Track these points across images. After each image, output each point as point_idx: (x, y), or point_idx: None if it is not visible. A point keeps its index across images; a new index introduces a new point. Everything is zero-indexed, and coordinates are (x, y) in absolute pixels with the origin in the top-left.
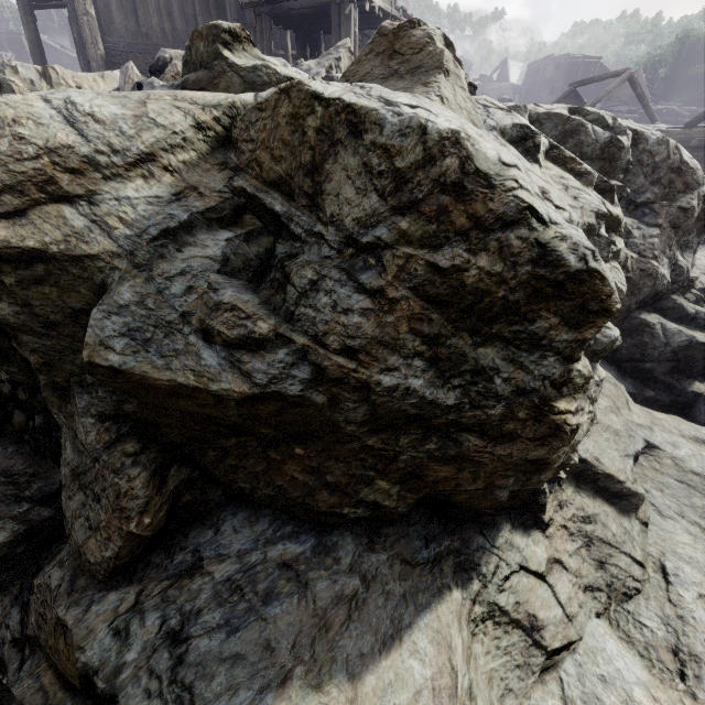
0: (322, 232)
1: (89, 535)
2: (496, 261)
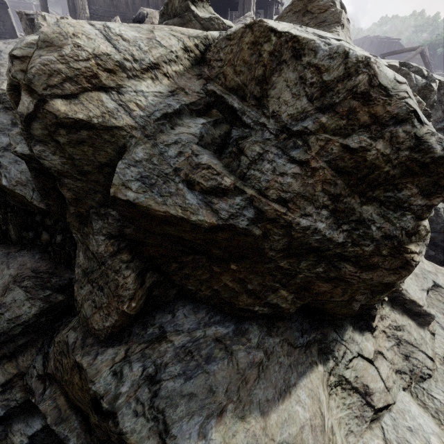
0: (265, 123)
1: (95, 312)
2: (387, 146)
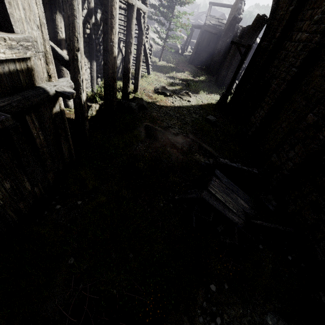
0: None
1: None
2: None
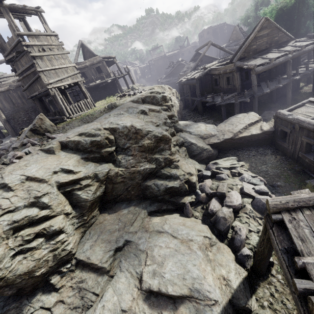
0: None
1: None
2: None
